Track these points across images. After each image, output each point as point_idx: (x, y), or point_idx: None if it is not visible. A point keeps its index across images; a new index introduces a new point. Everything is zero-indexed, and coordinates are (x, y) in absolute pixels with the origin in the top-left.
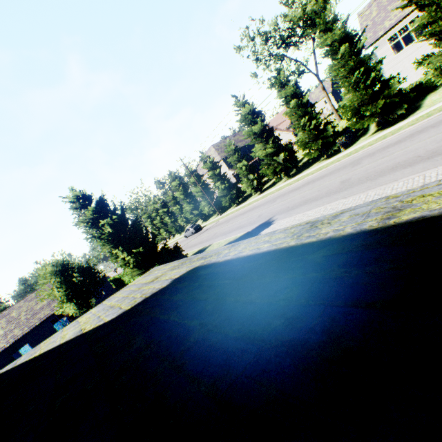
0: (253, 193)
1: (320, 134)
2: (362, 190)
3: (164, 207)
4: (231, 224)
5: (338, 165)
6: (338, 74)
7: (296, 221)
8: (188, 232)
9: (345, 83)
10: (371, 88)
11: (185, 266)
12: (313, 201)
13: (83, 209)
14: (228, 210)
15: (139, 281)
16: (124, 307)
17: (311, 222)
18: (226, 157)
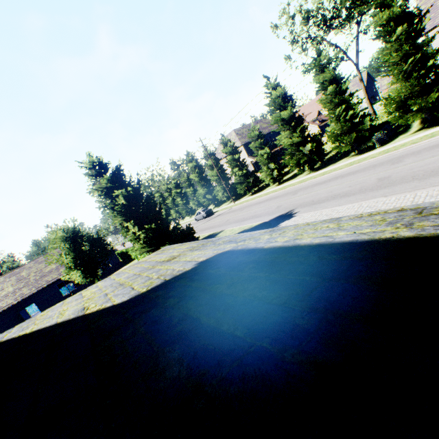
0: (271, 183)
1: (355, 127)
2: (408, 190)
3: (177, 188)
4: (245, 212)
5: (372, 162)
6: (388, 60)
7: (323, 216)
8: (199, 215)
9: (395, 70)
10: (424, 79)
11: (209, 248)
12: (344, 196)
13: (99, 177)
14: (242, 199)
15: (151, 258)
16: (137, 288)
17: (408, 209)
18: (247, 143)
